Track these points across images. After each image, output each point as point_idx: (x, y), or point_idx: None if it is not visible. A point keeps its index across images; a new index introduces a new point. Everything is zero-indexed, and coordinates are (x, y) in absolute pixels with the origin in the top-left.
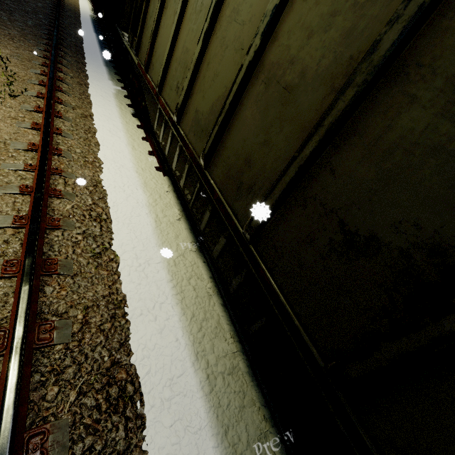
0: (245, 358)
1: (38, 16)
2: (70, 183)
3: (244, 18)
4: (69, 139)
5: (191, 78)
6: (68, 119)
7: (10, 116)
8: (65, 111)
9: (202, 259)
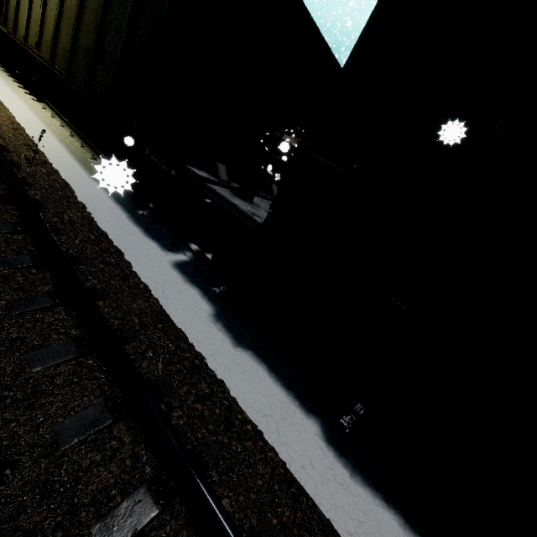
0: (90, 149)
1: None
2: None
3: None
4: None
5: (41, 26)
6: None
7: None
8: None
9: (68, 128)
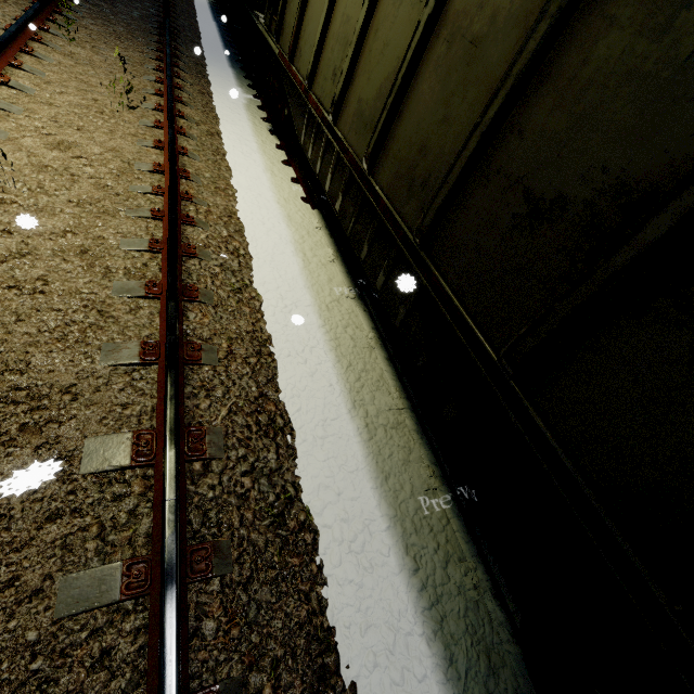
0: (414, 416)
1: (143, 5)
2: (201, 210)
3: None
4: (196, 161)
5: (353, 56)
6: (193, 137)
7: (130, 134)
8: (188, 128)
9: (362, 308)
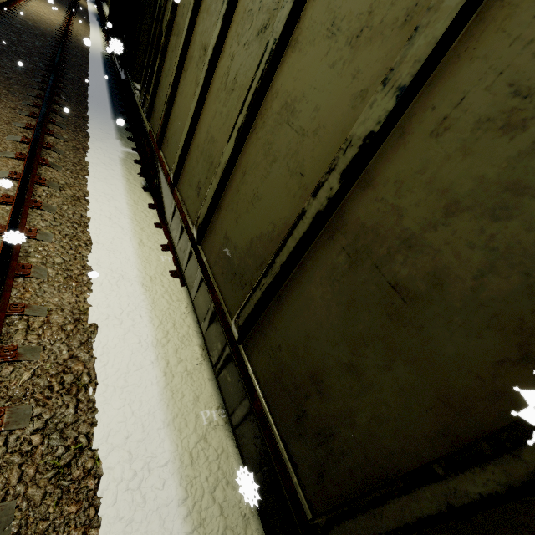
0: None
1: (32, 59)
2: (35, 325)
3: (305, 125)
4: (46, 243)
5: (218, 187)
6: (50, 209)
7: None
8: (47, 196)
9: (233, 440)
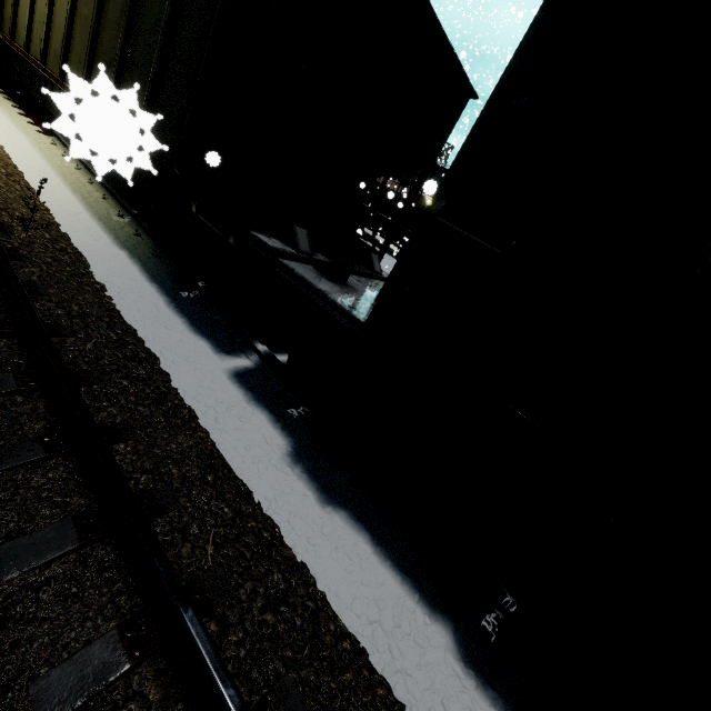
0: (115, 201)
1: None
2: None
3: None
4: None
5: (47, 29)
6: None
7: None
8: None
9: (86, 172)
